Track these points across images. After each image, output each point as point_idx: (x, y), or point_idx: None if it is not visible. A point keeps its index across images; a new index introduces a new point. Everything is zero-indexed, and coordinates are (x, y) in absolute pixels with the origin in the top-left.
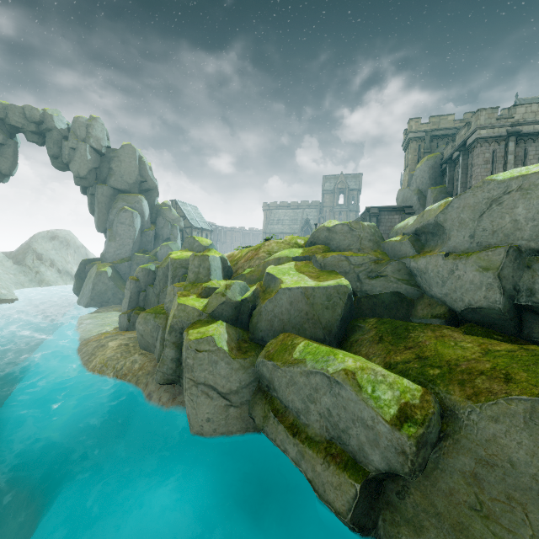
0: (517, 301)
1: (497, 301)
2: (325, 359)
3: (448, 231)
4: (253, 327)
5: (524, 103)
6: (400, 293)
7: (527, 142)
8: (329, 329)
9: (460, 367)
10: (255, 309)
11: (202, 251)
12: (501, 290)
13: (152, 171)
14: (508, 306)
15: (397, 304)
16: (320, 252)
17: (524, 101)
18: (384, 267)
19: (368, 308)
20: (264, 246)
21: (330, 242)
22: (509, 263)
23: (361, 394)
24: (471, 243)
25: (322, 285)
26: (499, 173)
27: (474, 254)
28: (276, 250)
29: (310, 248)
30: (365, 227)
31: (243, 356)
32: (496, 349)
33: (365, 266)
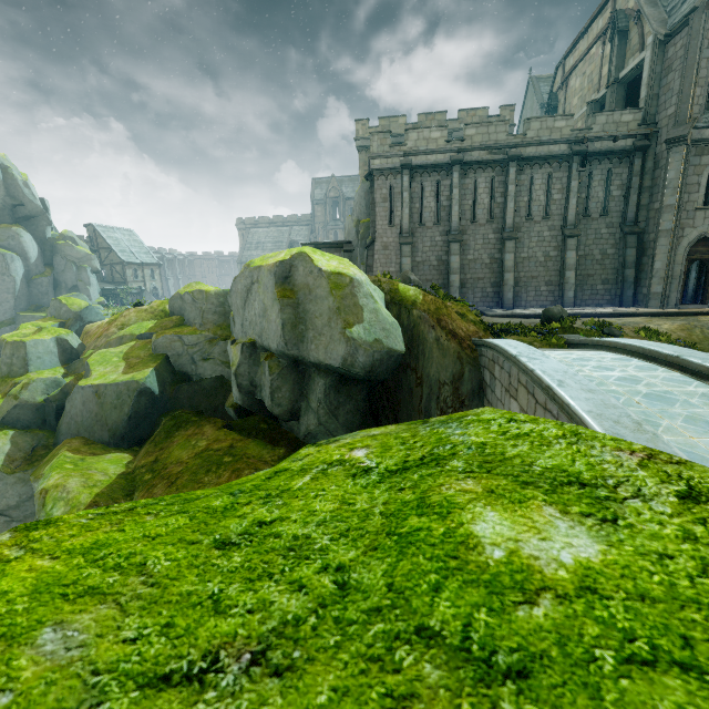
0: (257, 395)
1: (237, 398)
2: (47, 475)
3: (234, 316)
4: (58, 430)
5: (536, 83)
6: (224, 377)
7: (423, 176)
8: (114, 431)
9: (165, 471)
10: (64, 408)
11: (72, 318)
12: (237, 388)
13: (31, 188)
14: (248, 402)
15: (218, 390)
16: (170, 326)
17: (537, 81)
18: (213, 348)
19: (187, 397)
20: (121, 317)
21: (184, 312)
22: (245, 360)
23: (41, 513)
24: (242, 333)
25: (117, 380)
26: (398, 213)
27: (234, 347)
28: (133, 323)
29: (163, 321)
30: (210, 297)
31: (26, 468)
32: (212, 449)
33: (200, 346)
